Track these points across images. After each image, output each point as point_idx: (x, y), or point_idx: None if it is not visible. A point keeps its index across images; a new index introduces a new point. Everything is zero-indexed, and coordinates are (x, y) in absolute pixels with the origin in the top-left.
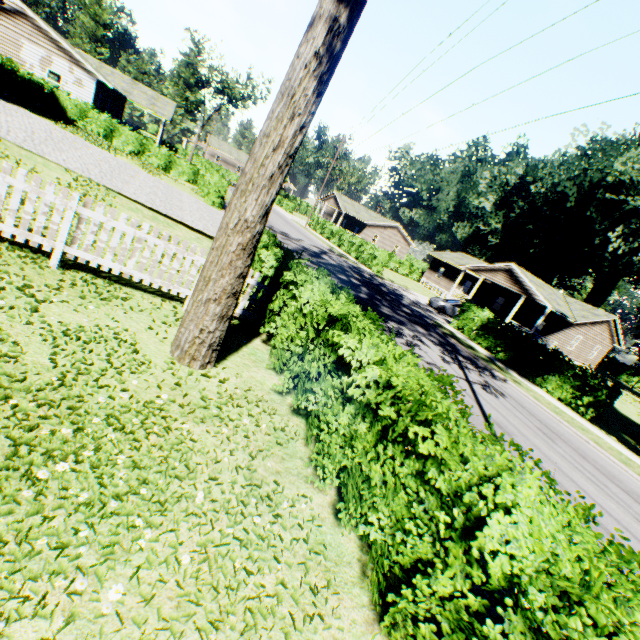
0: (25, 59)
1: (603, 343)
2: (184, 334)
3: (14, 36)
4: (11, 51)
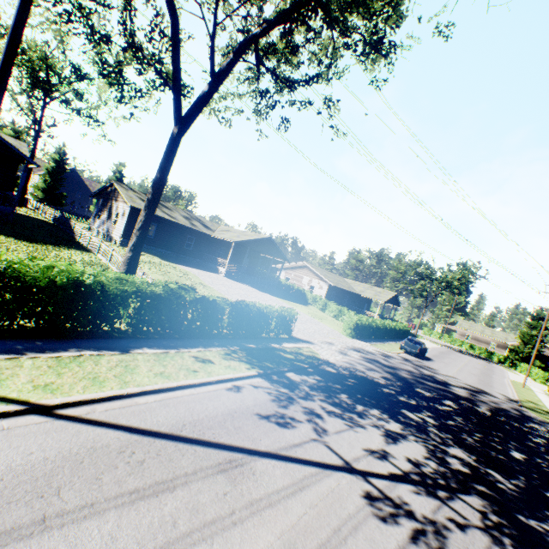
0: (303, 283)
1: None
2: None
3: (301, 275)
4: (299, 281)
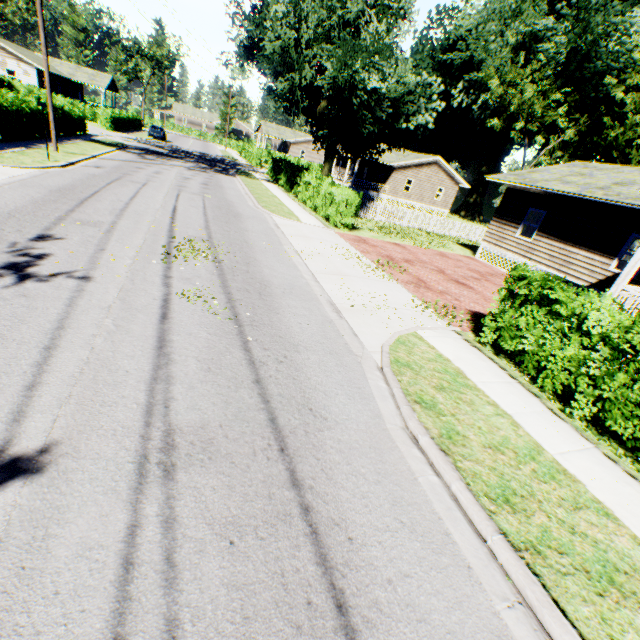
0: None
1: (445, 185)
2: None
3: None
4: None
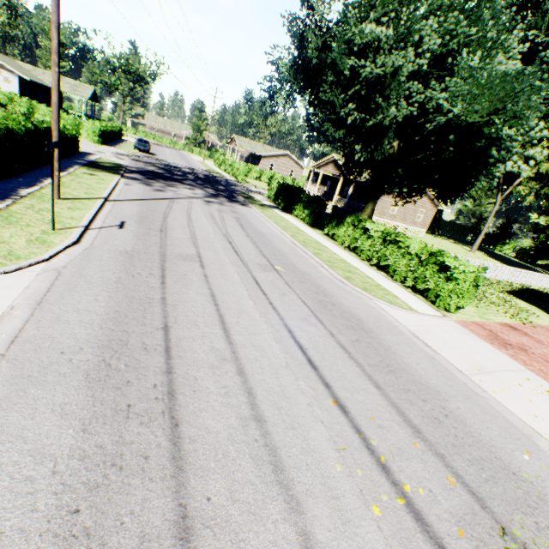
0: None
1: (426, 207)
2: None
3: None
4: None
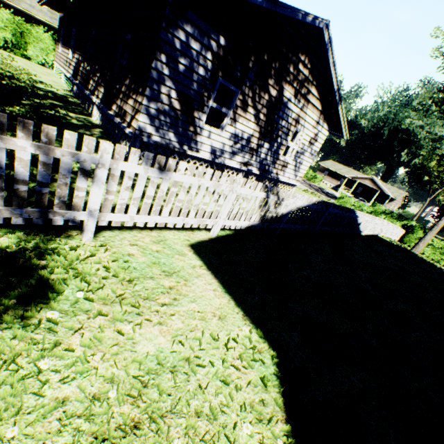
0: None
1: (399, 203)
2: (418, 250)
3: None
4: None
